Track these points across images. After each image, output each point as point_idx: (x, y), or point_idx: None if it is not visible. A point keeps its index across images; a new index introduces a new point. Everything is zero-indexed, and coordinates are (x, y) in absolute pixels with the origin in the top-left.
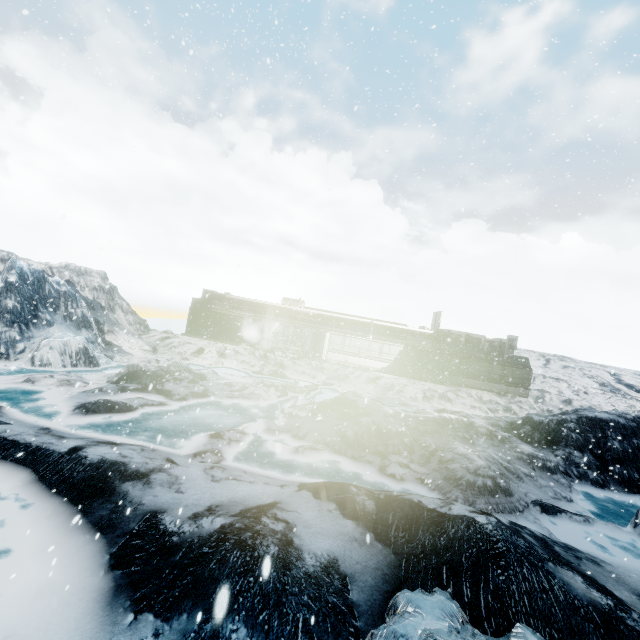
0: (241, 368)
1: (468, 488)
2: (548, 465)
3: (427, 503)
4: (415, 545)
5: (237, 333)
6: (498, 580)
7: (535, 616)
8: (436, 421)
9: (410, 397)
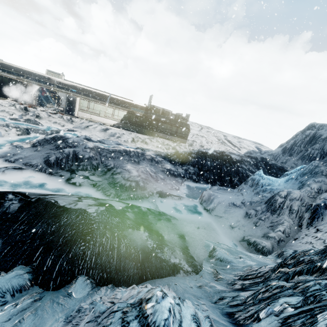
0: (0, 115)
1: (120, 188)
2: (175, 174)
3: (61, 202)
4: (28, 234)
5: (3, 90)
6: (79, 250)
7: (95, 268)
8: (120, 152)
9: (124, 140)
